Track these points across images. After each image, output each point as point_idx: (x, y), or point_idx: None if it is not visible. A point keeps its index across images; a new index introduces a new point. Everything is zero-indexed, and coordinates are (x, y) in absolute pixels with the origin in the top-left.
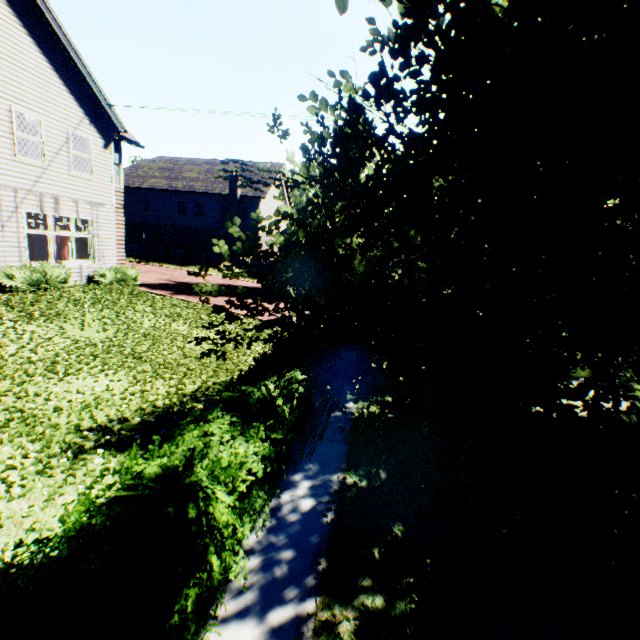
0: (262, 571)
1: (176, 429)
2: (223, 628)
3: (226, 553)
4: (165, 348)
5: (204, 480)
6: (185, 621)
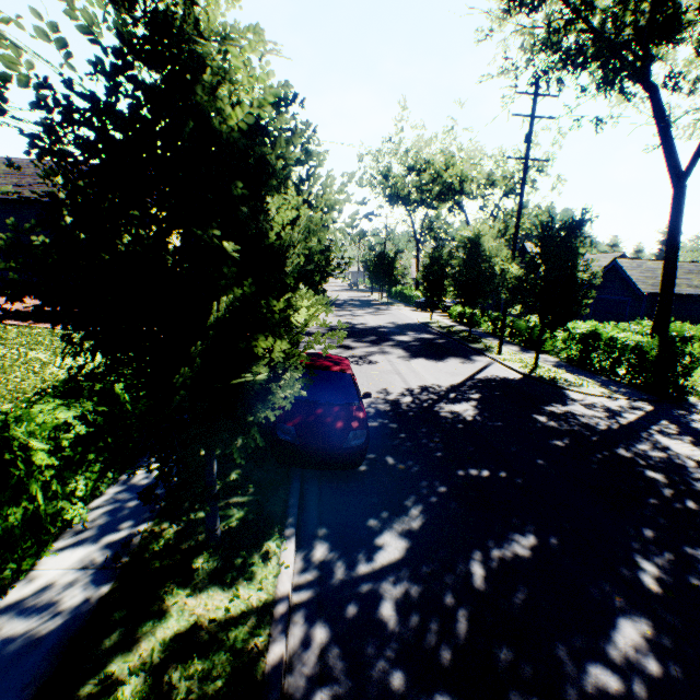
0: (104, 517)
1: (2, 415)
2: (60, 553)
3: (59, 500)
4: (17, 375)
5: (20, 434)
6: (15, 542)
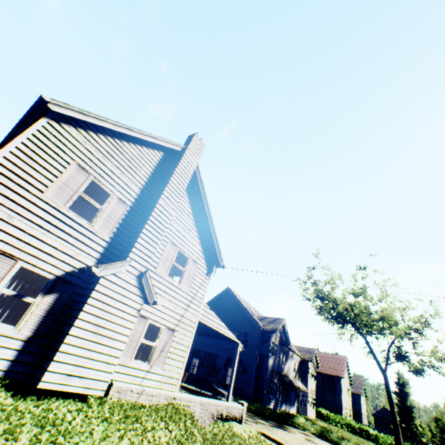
0: None
1: None
2: None
3: None
4: None
5: None
6: None
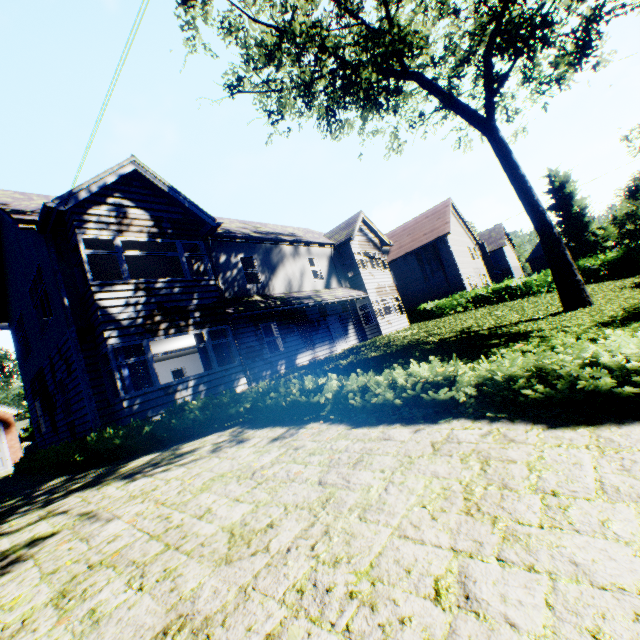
0: None
1: None
2: None
3: None
4: None
5: None
6: None
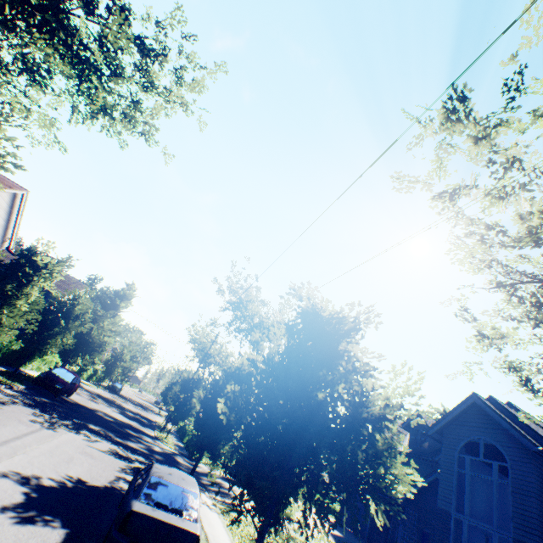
0: None
1: None
2: None
3: None
4: None
5: None
6: None
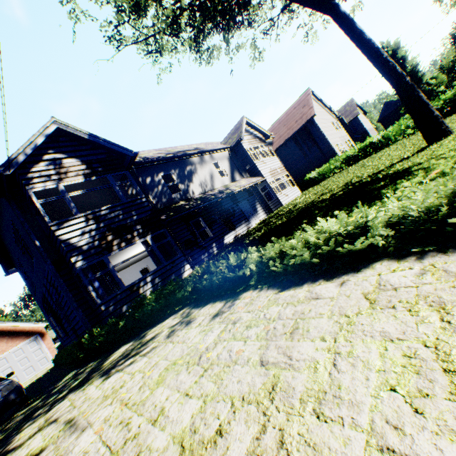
0: None
1: None
2: None
3: None
4: None
5: None
6: None
